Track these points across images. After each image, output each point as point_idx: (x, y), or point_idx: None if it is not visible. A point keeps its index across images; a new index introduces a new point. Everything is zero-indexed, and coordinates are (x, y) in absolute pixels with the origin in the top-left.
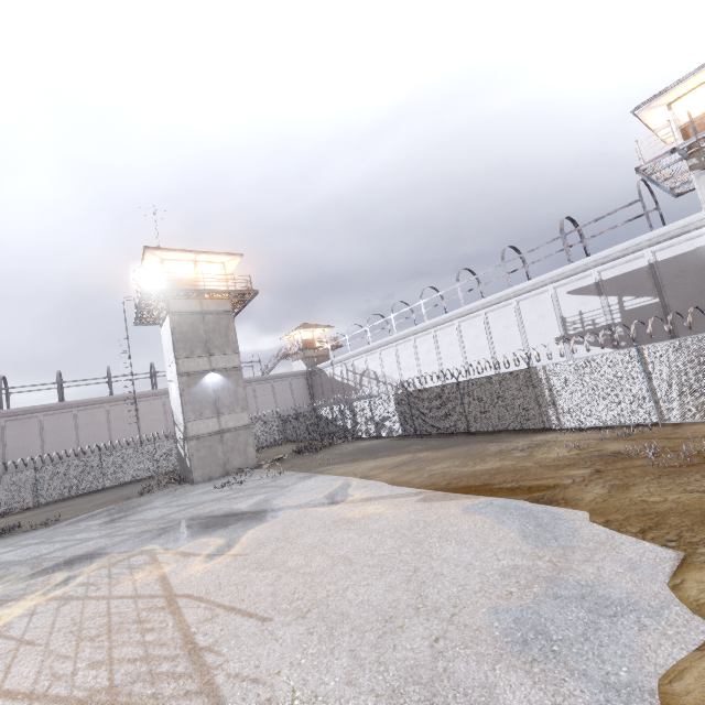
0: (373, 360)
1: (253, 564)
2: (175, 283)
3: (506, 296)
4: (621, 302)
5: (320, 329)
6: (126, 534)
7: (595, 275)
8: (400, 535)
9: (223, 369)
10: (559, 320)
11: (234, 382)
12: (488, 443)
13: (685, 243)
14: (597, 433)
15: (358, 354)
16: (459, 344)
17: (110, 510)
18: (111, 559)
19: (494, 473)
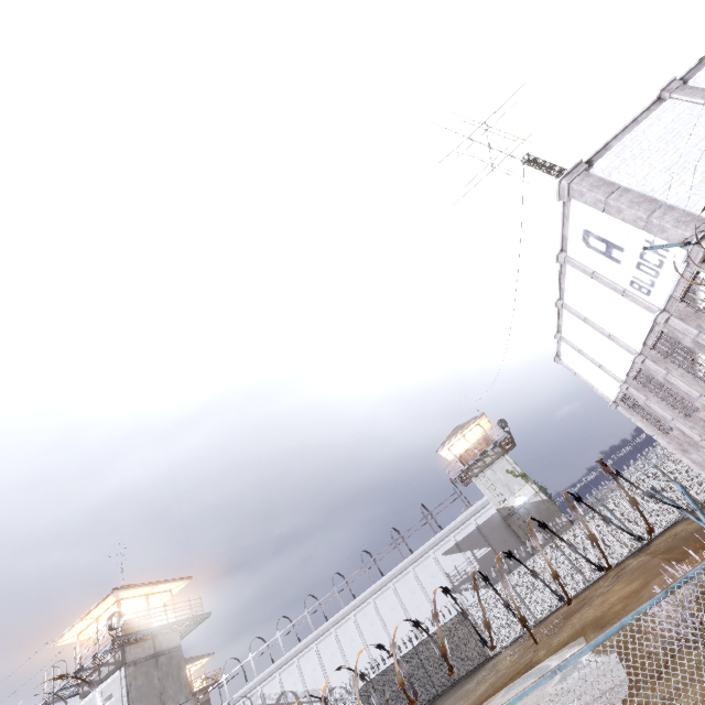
0: (290, 675)
1: None
2: (130, 625)
3: (404, 566)
4: (474, 554)
5: (197, 663)
6: None
7: (453, 539)
8: None
9: None
10: (445, 575)
11: None
12: (462, 687)
13: (486, 513)
14: (516, 643)
15: (269, 674)
16: (380, 620)
17: None
18: None
19: (492, 685)
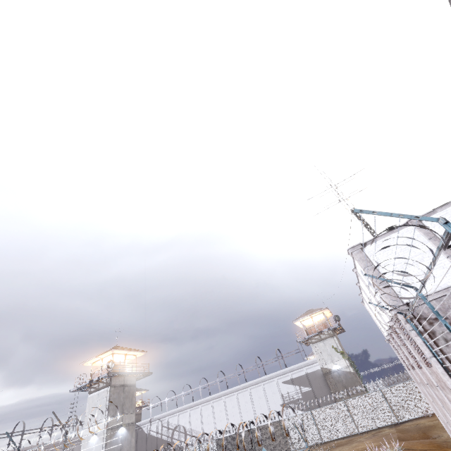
0: (184, 417)
1: None
2: (116, 367)
3: (259, 381)
4: (300, 388)
5: (139, 392)
6: None
7: (290, 376)
8: None
9: (127, 424)
10: (280, 395)
11: (130, 434)
12: None
13: (314, 367)
14: None
15: (173, 412)
16: (238, 406)
17: None
18: None
19: None
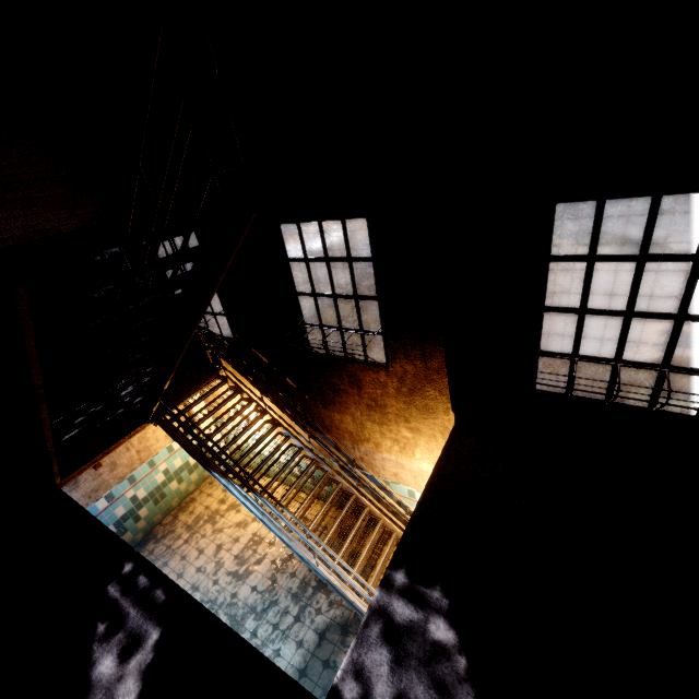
0: None
1: (608, 271)
2: None
3: None
4: None
5: None
6: (566, 230)
7: None
8: (697, 291)
9: None
10: None
11: None
12: None
13: None
14: None
15: None
16: None
17: (568, 206)
18: (554, 242)
19: None
